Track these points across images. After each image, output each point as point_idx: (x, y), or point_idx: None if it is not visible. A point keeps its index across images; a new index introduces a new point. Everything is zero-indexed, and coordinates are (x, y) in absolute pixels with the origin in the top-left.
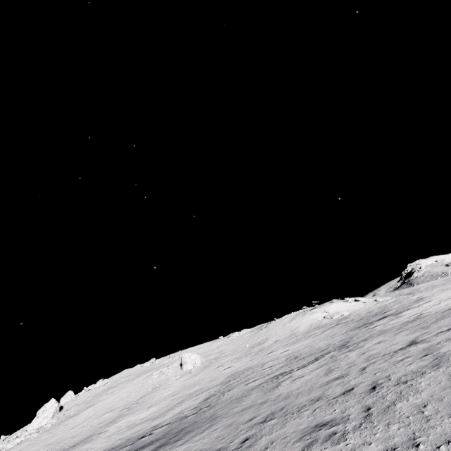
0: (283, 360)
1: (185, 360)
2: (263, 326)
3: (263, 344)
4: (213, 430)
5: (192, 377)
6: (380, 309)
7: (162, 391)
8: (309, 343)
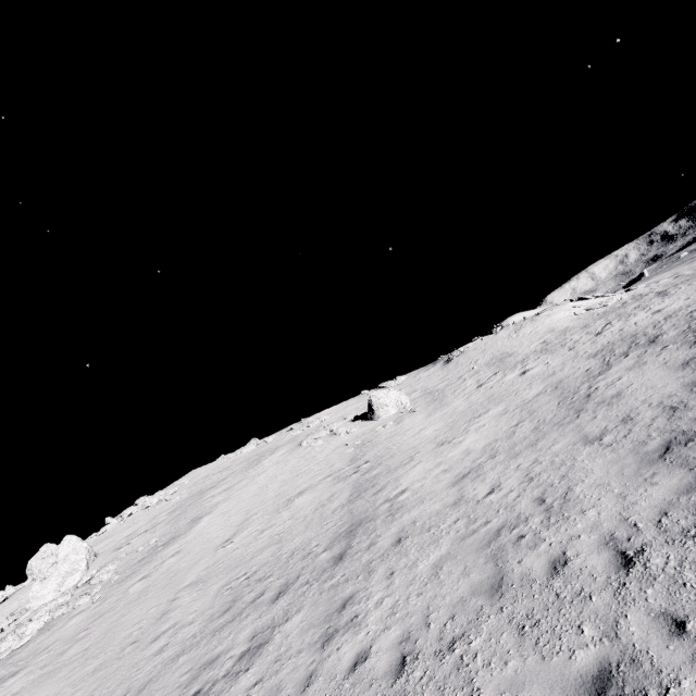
0: None
1: (381, 401)
2: (440, 362)
3: (515, 354)
4: None
5: (440, 408)
6: None
7: (401, 437)
8: None
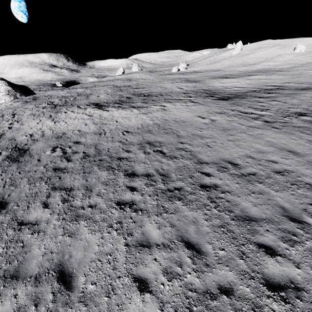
0: None
1: (297, 48)
2: None
3: None
4: (287, 73)
5: (295, 57)
6: None
7: (280, 58)
8: None
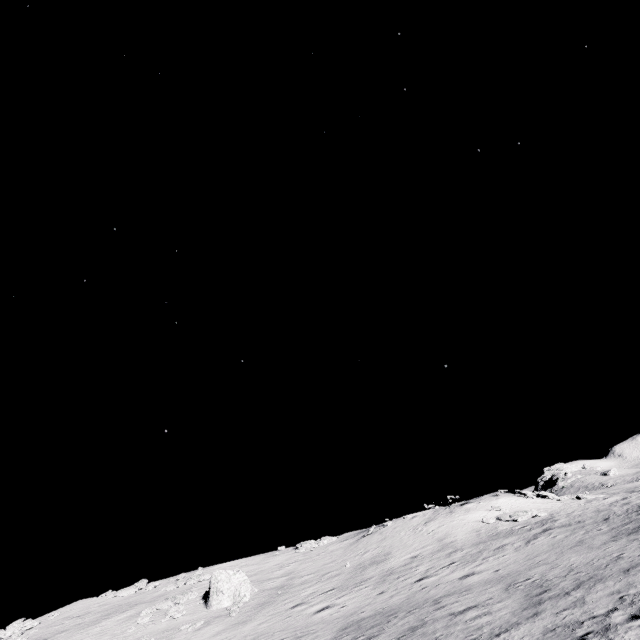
0: (499, 592)
1: (219, 585)
2: (364, 532)
3: (384, 562)
4: None
5: (236, 626)
6: (626, 506)
7: None
8: (523, 559)
